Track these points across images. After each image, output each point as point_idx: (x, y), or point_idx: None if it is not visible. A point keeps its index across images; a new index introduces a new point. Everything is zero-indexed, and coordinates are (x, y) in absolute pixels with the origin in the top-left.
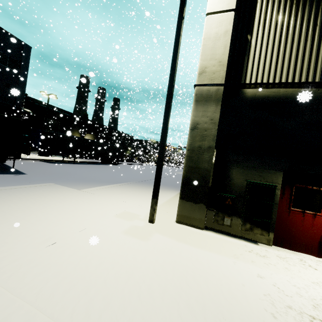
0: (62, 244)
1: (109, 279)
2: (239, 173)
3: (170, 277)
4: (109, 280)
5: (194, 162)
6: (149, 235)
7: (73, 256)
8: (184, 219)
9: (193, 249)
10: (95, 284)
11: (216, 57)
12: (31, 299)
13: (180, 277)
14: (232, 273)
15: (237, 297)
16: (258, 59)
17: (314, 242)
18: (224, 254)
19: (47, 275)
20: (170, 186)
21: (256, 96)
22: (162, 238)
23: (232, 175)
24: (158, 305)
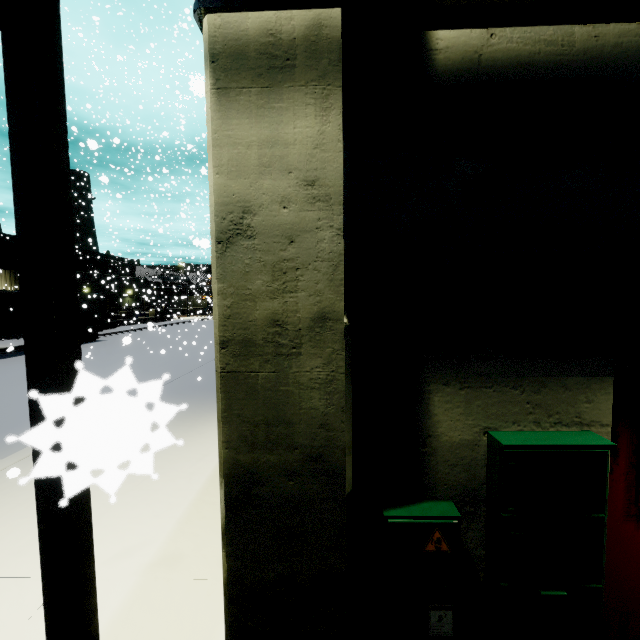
0: None
1: None
2: (457, 406)
3: None
4: None
5: (262, 396)
6: None
7: None
8: None
9: None
10: None
11: None
12: None
13: None
14: None
15: None
16: None
17: None
18: None
19: None
20: None
21: (485, 65)
22: None
23: (431, 421)
24: None
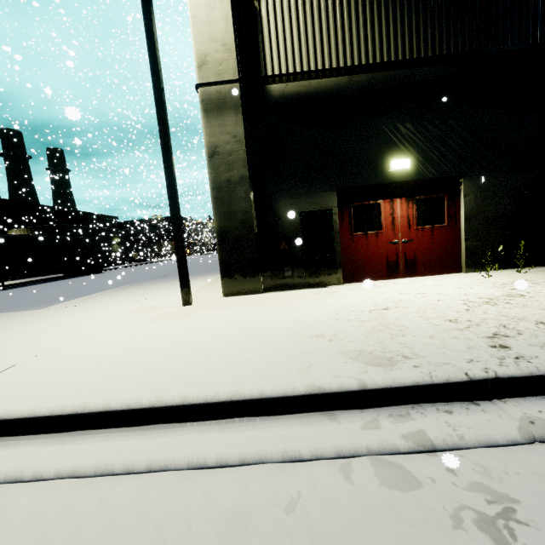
0: (53, 351)
1: (146, 351)
2: (288, 206)
3: (225, 330)
4: (146, 352)
5: (226, 204)
6: (188, 314)
7: (80, 353)
8: (234, 288)
9: (251, 308)
10: (127, 359)
11: (217, 38)
12: (41, 389)
13: (238, 327)
14: (297, 310)
15: (302, 320)
16: (276, 39)
17: (382, 265)
18: (289, 301)
19: (49, 373)
20: (207, 272)
21: (286, 95)
22: (207, 311)
23: (281, 211)
24: (215, 346)
